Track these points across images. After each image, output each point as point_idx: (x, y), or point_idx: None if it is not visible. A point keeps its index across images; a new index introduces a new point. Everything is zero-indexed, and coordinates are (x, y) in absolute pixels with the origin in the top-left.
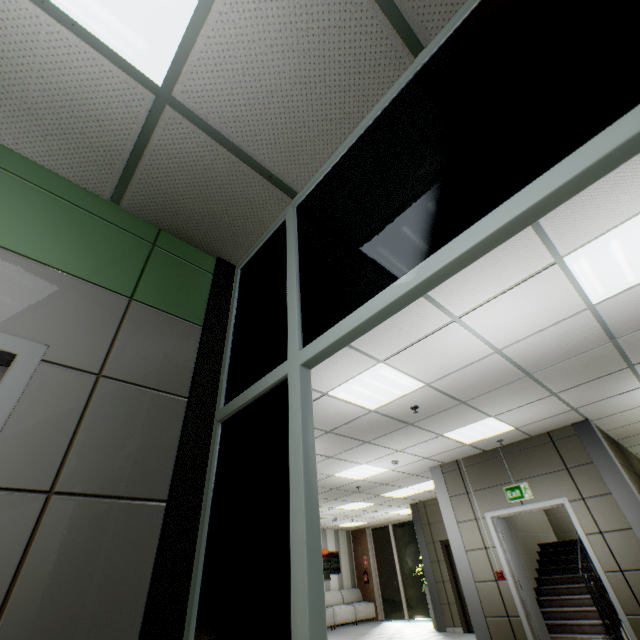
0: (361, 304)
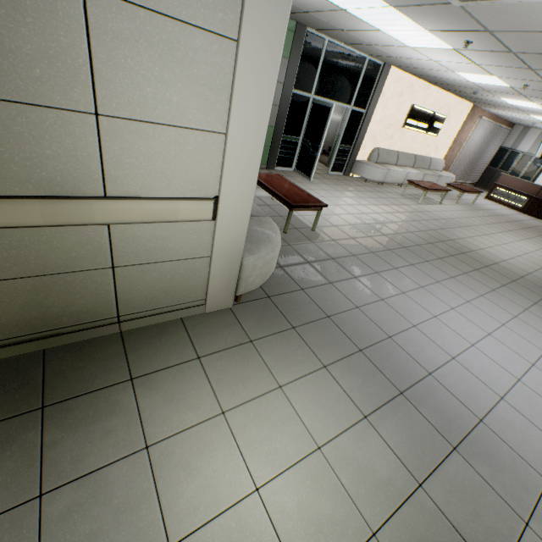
0: (342, 102)
